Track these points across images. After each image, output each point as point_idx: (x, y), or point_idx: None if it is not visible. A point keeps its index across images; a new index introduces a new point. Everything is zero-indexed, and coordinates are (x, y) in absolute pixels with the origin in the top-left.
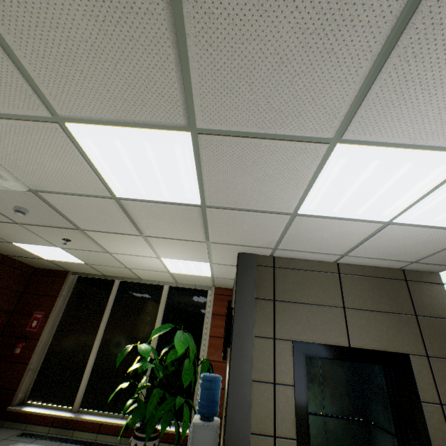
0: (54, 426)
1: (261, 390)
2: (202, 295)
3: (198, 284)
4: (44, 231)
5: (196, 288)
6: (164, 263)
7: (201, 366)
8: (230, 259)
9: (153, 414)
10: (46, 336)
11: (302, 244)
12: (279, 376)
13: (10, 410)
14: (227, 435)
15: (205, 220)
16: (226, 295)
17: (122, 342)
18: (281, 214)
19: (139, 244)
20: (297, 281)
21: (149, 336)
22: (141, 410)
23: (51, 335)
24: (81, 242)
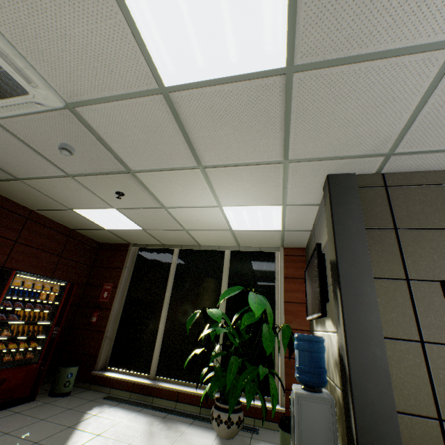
0: (134, 392)
1: (401, 351)
2: (269, 258)
3: (264, 246)
4: (96, 183)
5: (260, 252)
6: (225, 216)
7: (282, 333)
8: (311, 193)
9: (233, 384)
10: (117, 306)
11: (444, 131)
12: (427, 332)
13: (94, 374)
14: (358, 412)
15: (288, 110)
16: (298, 255)
17: (188, 311)
18: (432, 52)
19: (196, 185)
20: (429, 200)
21: (216, 304)
22: (220, 378)
23: (122, 305)
24: (135, 196)
